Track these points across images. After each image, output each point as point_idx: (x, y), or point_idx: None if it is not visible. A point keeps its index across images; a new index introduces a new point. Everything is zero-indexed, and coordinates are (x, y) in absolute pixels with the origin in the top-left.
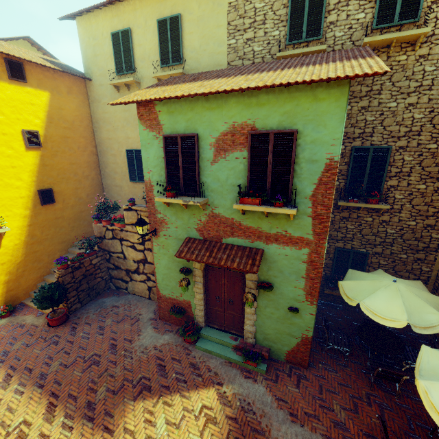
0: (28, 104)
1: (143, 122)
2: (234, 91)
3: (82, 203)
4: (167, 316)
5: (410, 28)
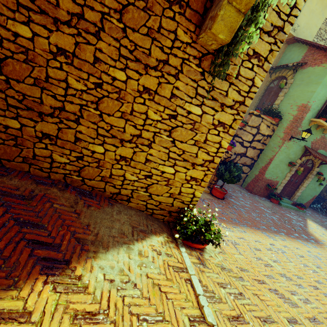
0: None
1: None
2: None
3: None
4: (258, 191)
5: None
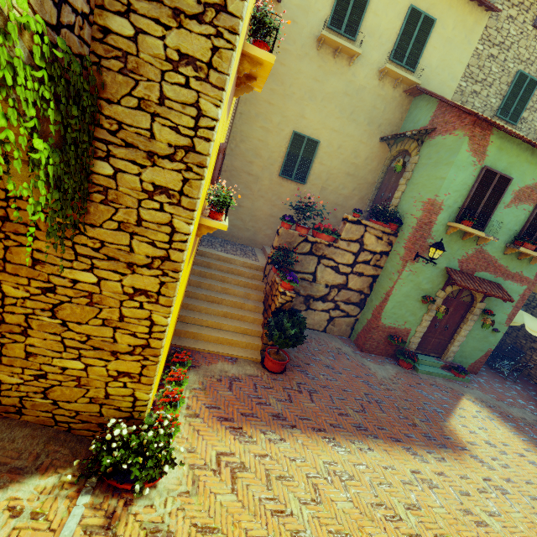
0: None
1: (470, 143)
2: None
3: None
4: (374, 347)
5: None
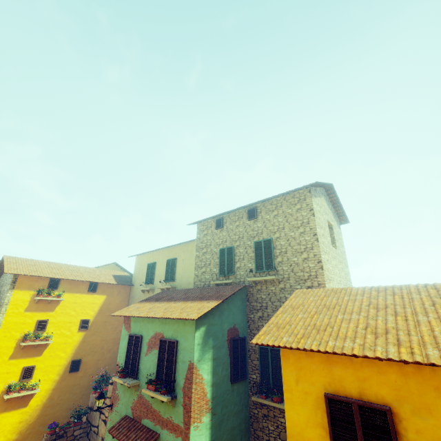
0: (92, 304)
1: (125, 324)
2: (151, 317)
3: (98, 373)
4: None
5: (273, 273)
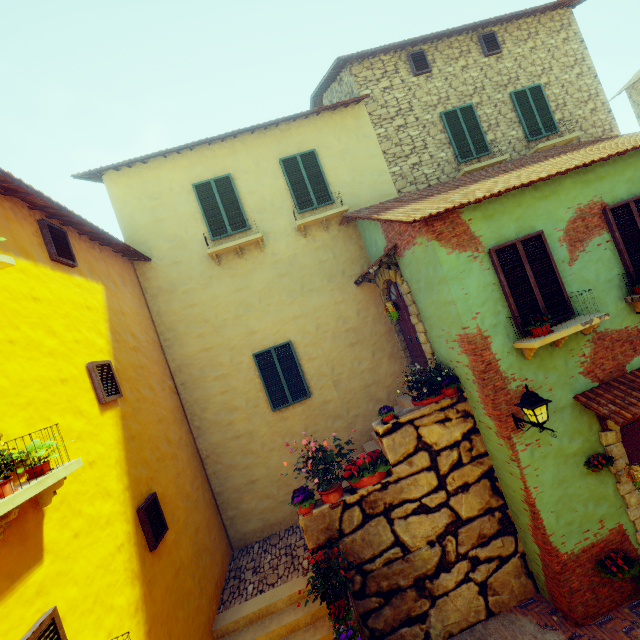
0: (82, 309)
1: (444, 243)
2: (599, 161)
3: (191, 508)
4: (592, 602)
5: (554, 138)
